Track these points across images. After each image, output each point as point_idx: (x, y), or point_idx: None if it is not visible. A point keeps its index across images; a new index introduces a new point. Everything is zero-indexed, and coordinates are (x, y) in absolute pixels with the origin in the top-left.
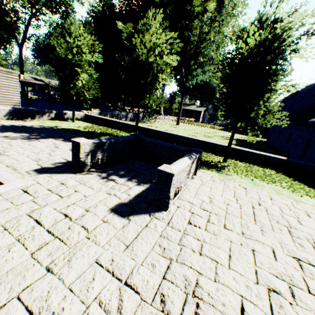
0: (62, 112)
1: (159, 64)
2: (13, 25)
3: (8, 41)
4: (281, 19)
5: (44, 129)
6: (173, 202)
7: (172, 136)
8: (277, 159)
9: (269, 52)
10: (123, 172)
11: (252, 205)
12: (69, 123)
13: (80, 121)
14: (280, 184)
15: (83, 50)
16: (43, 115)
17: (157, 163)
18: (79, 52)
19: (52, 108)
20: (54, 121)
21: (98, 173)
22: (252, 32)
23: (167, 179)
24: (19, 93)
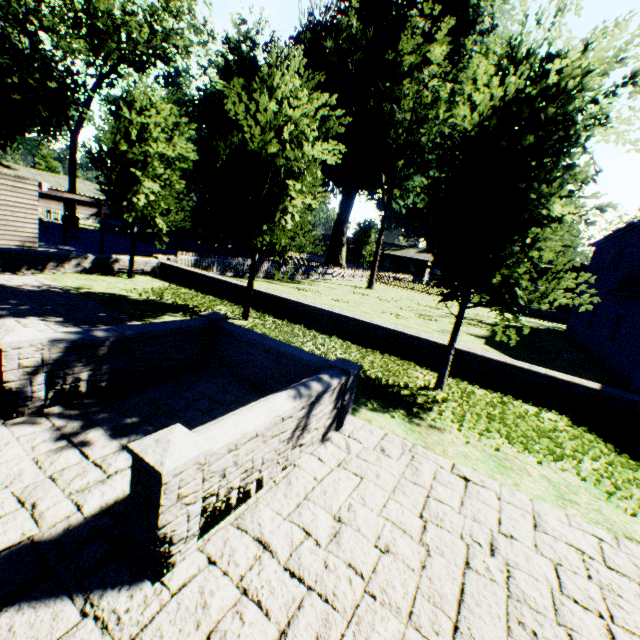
0: (108, 257)
1: (291, 159)
2: (67, 96)
3: (57, 124)
4: (566, 54)
5: (44, 293)
6: (208, 536)
7: (330, 316)
8: (577, 387)
9: (537, 128)
10: (137, 418)
11: (467, 555)
12: (118, 280)
13: (149, 277)
14: (575, 467)
15: (152, 135)
16: (65, 264)
17: (253, 390)
18: (145, 139)
19: (113, 248)
20: (87, 276)
21: (60, 419)
22: (483, 77)
23: (152, 485)
24: (37, 218)
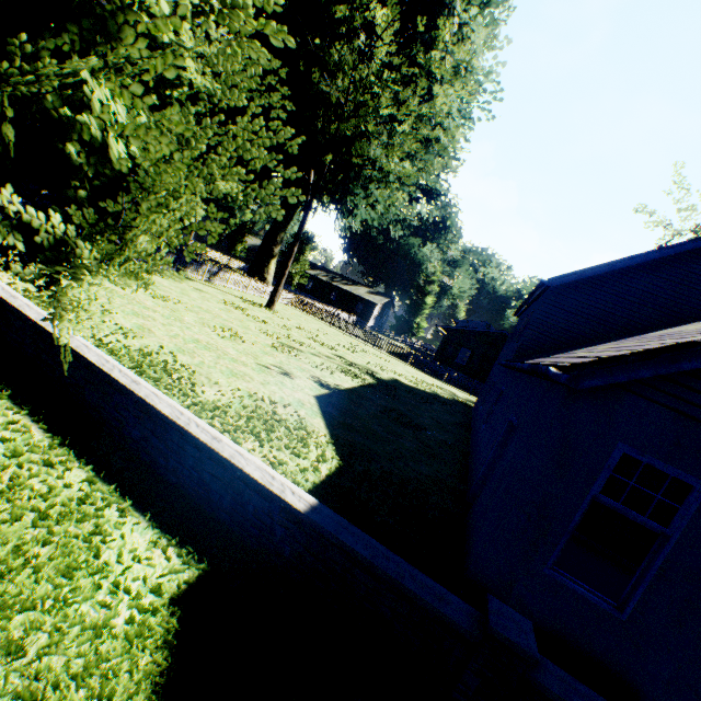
0: None
1: None
2: None
3: None
4: None
5: None
6: None
7: None
8: (273, 501)
9: None
10: None
11: None
12: None
13: None
14: None
15: None
16: None
17: None
18: None
19: None
20: None
21: None
22: None
23: None
24: None
